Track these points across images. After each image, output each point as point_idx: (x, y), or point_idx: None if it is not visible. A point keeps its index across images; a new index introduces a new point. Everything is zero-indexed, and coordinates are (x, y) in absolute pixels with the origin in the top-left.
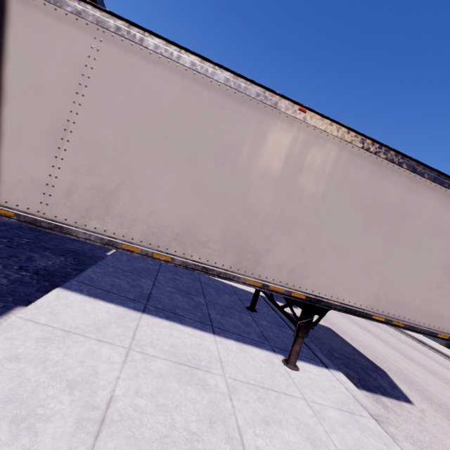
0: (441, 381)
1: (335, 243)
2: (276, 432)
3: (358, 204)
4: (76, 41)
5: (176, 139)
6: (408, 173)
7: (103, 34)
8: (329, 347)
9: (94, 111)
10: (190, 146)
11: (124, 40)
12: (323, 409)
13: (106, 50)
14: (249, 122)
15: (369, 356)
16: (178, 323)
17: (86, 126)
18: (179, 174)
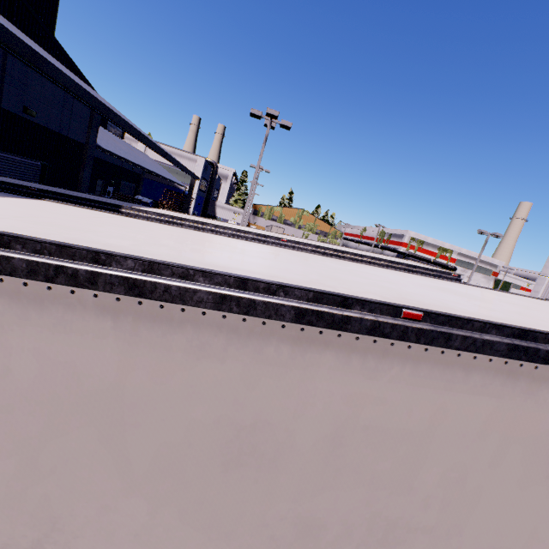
0: None
1: (491, 544)
2: None
3: (543, 470)
4: None
5: (131, 441)
6: None
7: None
8: None
9: None
10: (164, 446)
11: None
12: None
13: None
14: (285, 373)
15: None
16: None
17: None
18: (152, 499)
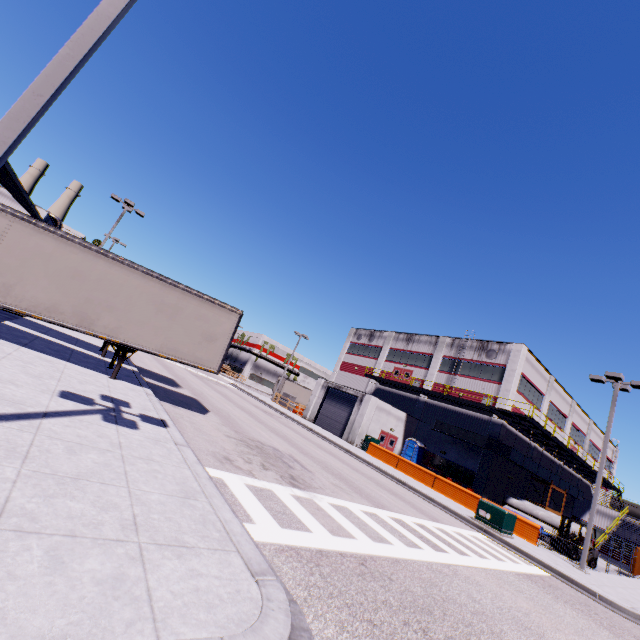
0: (267, 428)
1: (139, 319)
2: (82, 376)
3: (152, 302)
4: (0, 222)
5: (51, 266)
6: (181, 291)
7: (15, 220)
8: (172, 397)
9: (6, 251)
10: (58, 269)
11: (26, 223)
12: (116, 384)
13: (16, 226)
14: (92, 262)
15: (209, 408)
16: (45, 354)
17: (1, 256)
18: (51, 281)
